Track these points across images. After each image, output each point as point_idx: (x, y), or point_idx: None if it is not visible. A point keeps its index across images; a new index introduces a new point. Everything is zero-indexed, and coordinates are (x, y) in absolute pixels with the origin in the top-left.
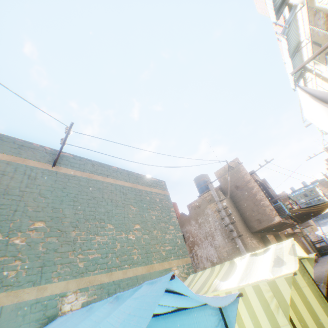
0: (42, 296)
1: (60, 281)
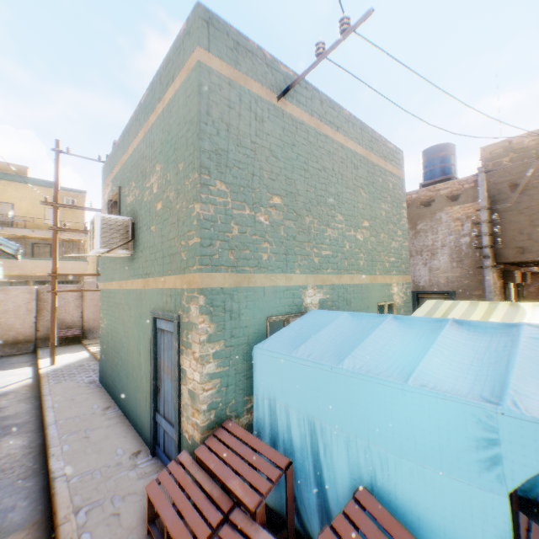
0: (289, 286)
1: (301, 274)
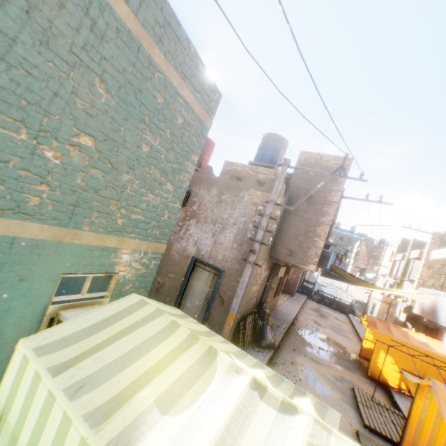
0: None
1: None
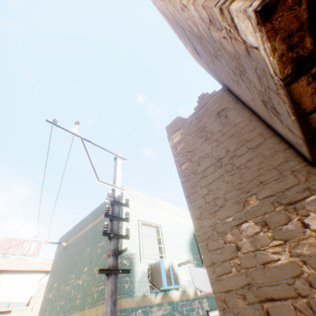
0: None
1: None
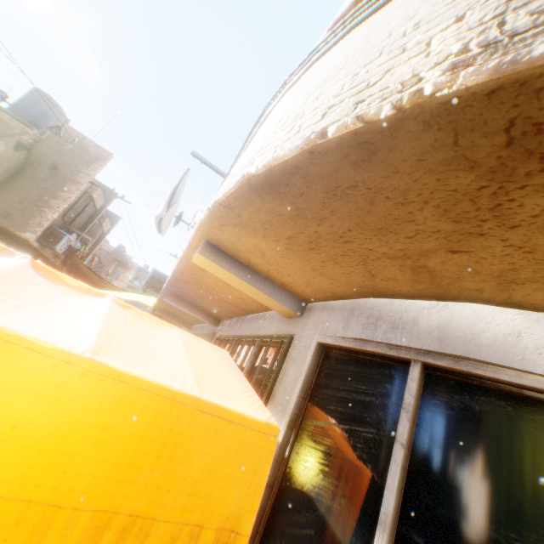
0: None
1: None
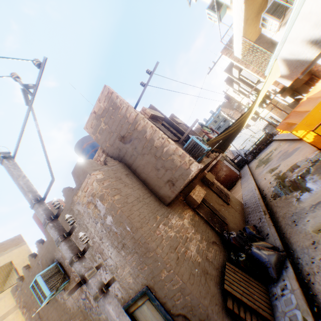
0: None
1: None
